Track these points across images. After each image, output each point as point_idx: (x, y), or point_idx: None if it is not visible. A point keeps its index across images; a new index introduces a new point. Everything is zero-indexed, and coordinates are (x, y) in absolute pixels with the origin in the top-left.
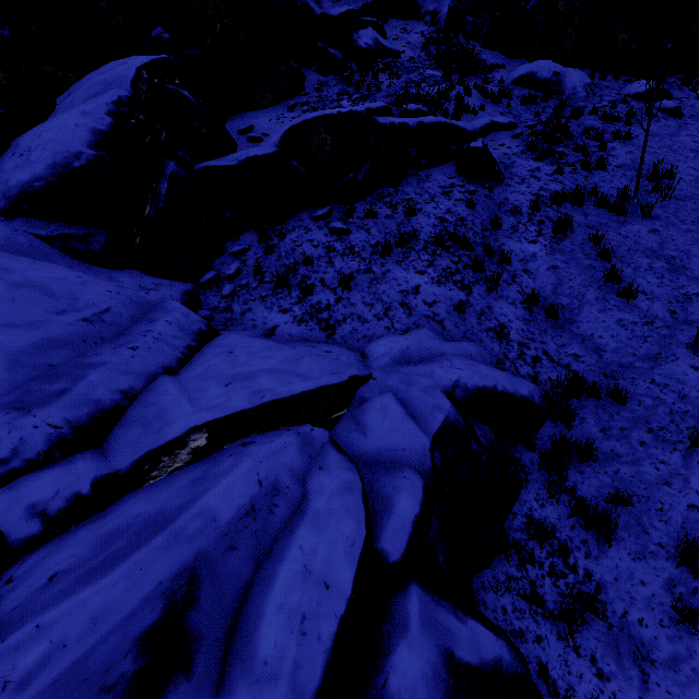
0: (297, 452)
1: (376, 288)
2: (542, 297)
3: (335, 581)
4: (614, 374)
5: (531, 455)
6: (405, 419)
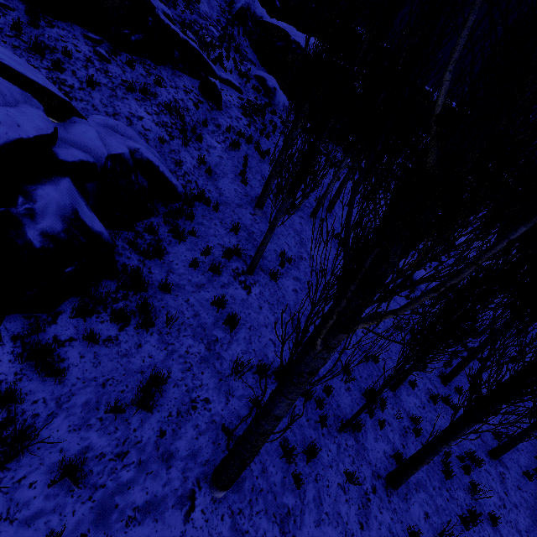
0: (18, 92)
1: (114, 100)
2: (209, 164)
3: (25, 128)
4: (221, 203)
5: (165, 210)
6: (98, 140)
